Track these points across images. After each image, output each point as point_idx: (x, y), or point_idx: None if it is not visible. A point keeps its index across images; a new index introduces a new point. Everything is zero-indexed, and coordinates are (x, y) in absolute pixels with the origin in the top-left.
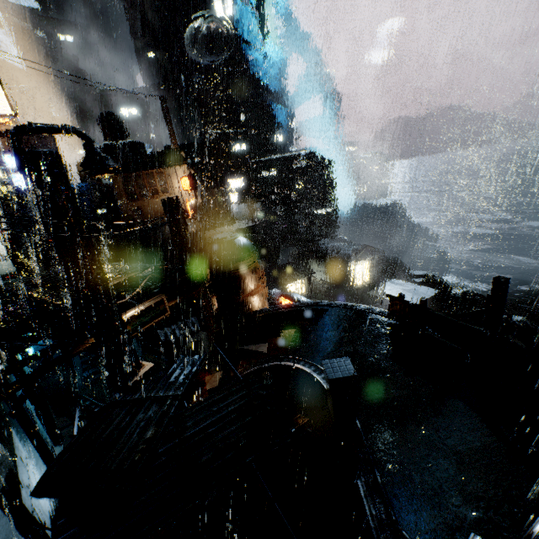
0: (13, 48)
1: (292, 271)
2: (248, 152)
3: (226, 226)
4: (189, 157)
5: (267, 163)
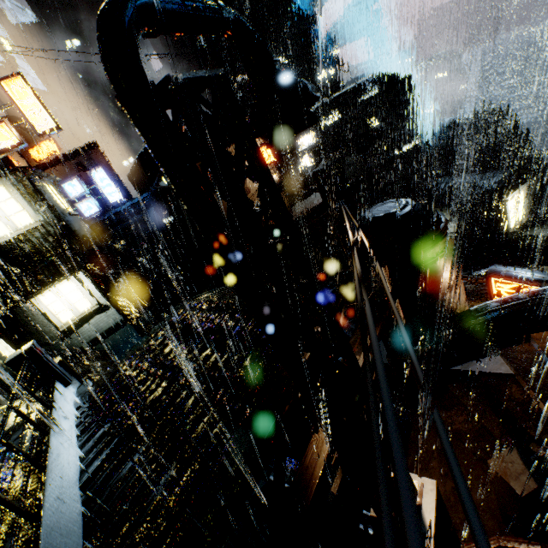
0: (31, 70)
1: None
2: None
3: (309, 198)
4: None
5: (326, 108)
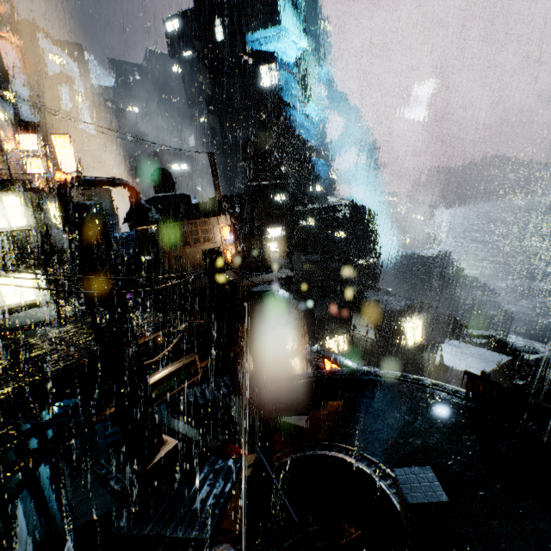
0: (89, 118)
1: (333, 325)
2: (289, 203)
3: (265, 276)
4: (232, 207)
5: (307, 213)
